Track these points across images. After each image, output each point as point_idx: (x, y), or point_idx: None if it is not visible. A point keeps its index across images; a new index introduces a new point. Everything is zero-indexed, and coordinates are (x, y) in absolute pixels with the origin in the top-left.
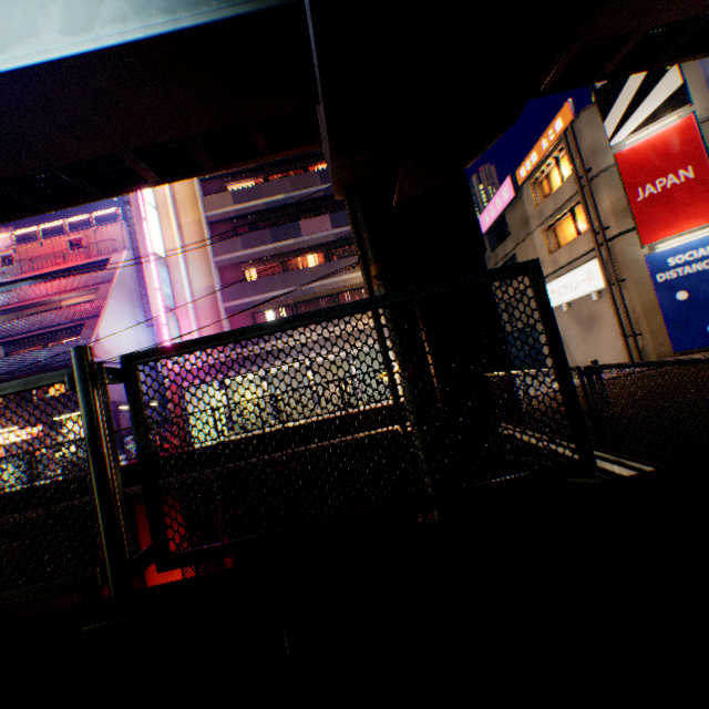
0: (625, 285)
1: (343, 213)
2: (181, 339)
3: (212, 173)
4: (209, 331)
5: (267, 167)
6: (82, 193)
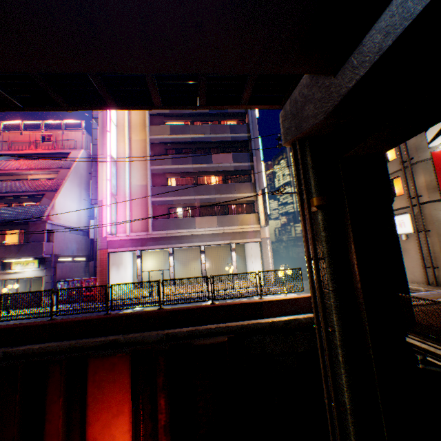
0: (429, 234)
1: (241, 154)
2: (116, 217)
3: (200, 108)
4: (137, 215)
5: (194, 115)
6: (99, 102)
